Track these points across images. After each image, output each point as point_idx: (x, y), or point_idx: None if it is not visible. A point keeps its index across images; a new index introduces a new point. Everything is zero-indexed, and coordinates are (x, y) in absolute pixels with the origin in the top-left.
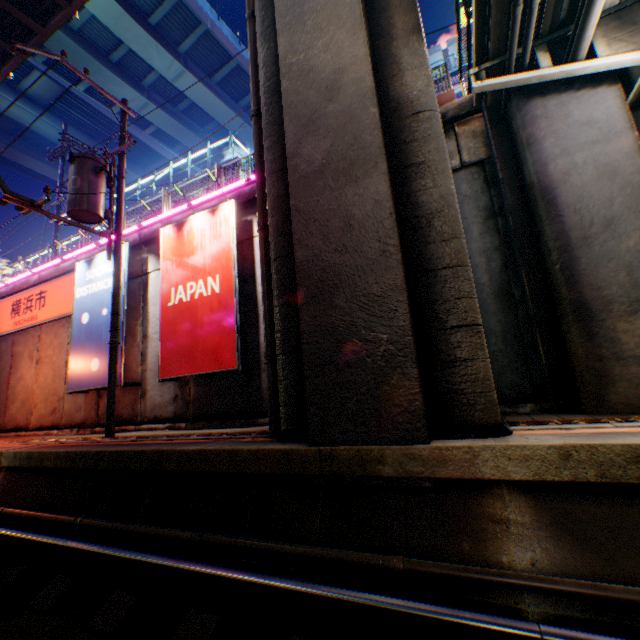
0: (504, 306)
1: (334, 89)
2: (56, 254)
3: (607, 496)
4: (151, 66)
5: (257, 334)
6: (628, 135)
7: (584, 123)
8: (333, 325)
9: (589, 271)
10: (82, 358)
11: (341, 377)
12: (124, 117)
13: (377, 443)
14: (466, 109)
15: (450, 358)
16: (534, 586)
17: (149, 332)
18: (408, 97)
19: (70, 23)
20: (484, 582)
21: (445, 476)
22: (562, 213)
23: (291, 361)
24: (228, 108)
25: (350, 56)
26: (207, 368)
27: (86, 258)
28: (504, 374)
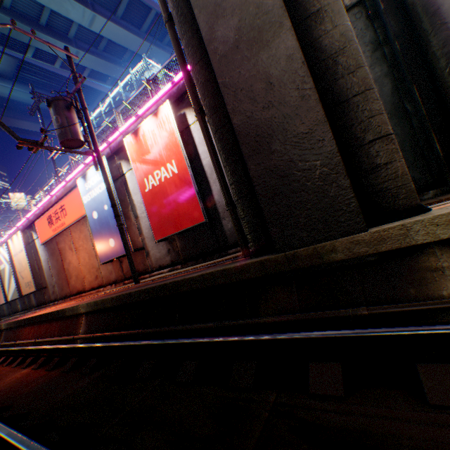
0: (399, 121)
1: None
2: (60, 180)
3: None
4: (70, 20)
5: (211, 195)
6: None
7: None
8: (275, 166)
9: None
10: (102, 241)
11: (289, 202)
12: (70, 61)
13: (327, 240)
14: None
15: (372, 166)
16: None
17: (138, 214)
18: None
19: (3, 3)
20: (433, 310)
21: (385, 250)
22: (447, 20)
23: (247, 202)
24: (135, 36)
25: None
26: (184, 226)
27: (80, 176)
28: None
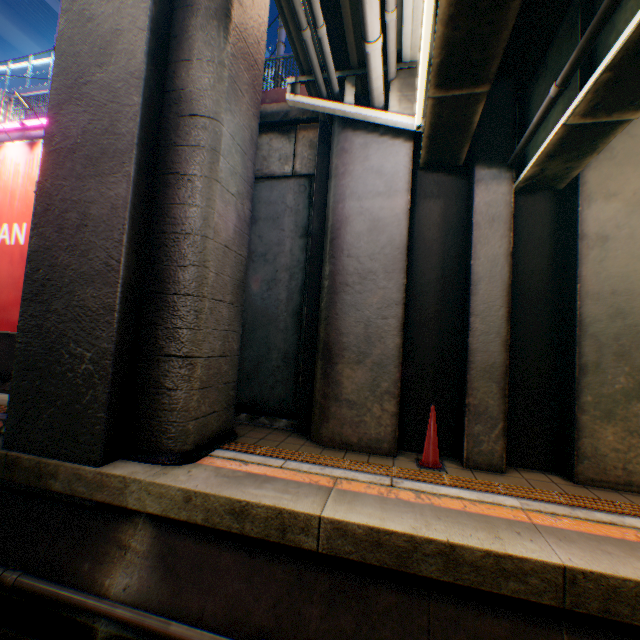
0: (293, 326)
1: (108, 55)
2: None
3: (209, 536)
4: None
5: None
6: (404, 196)
7: (377, 171)
8: (49, 330)
9: (340, 316)
10: None
11: (44, 386)
12: None
13: (60, 458)
14: (308, 114)
15: (158, 385)
16: (101, 613)
17: None
18: (191, 93)
19: None
20: (69, 605)
21: (101, 499)
22: (337, 255)
23: None
24: None
25: (131, 20)
26: None
27: None
28: (277, 388)
